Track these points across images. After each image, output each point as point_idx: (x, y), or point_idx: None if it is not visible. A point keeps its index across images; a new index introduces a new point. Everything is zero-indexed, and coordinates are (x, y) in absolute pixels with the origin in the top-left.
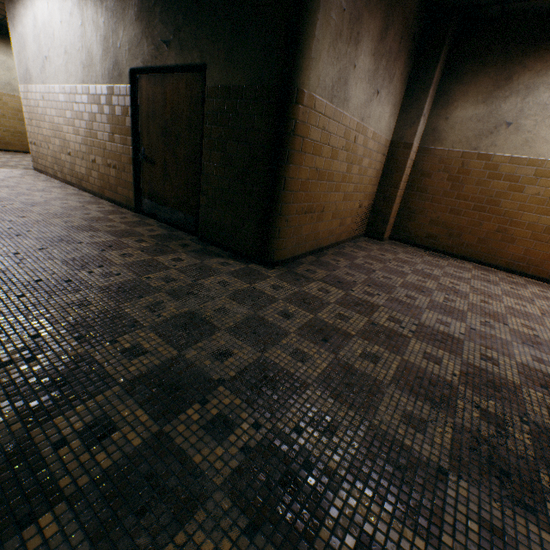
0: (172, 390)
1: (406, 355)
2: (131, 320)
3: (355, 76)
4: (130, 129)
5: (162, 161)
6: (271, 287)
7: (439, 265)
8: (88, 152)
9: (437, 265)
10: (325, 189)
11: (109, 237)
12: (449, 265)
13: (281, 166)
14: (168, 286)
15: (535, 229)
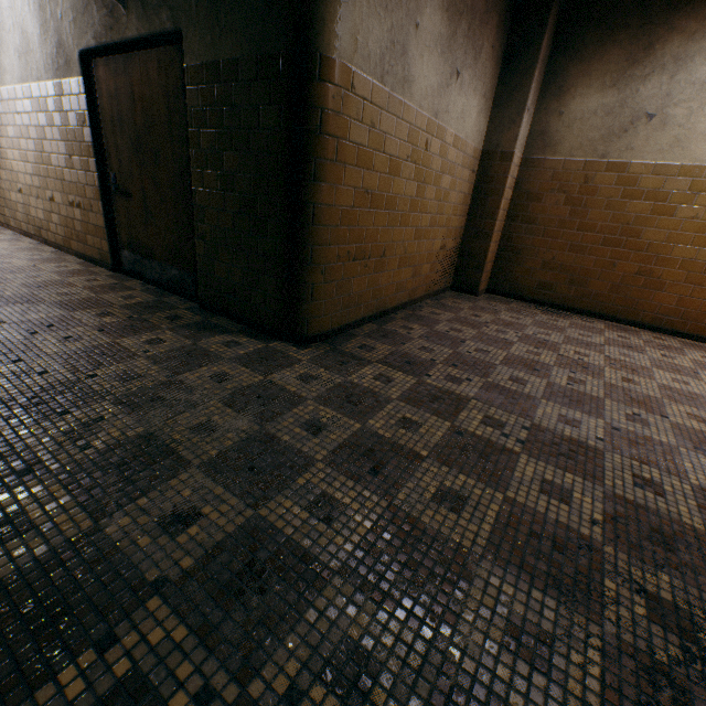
0: (48, 619)
1: (511, 489)
2: (28, 461)
3: (419, 41)
4: (91, 146)
5: (141, 192)
6: (299, 378)
7: (558, 326)
8: (42, 186)
9: (555, 327)
10: (384, 222)
11: (54, 311)
12: (571, 325)
13: (305, 185)
14: (123, 389)
15: (693, 267)
